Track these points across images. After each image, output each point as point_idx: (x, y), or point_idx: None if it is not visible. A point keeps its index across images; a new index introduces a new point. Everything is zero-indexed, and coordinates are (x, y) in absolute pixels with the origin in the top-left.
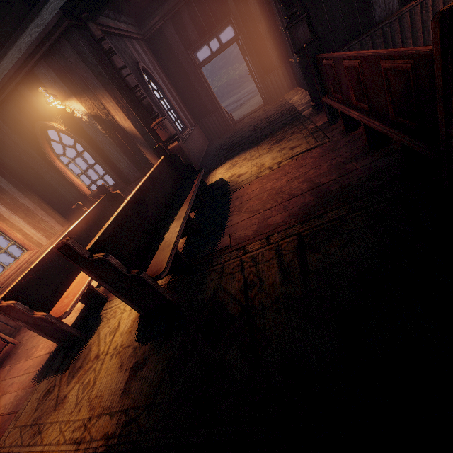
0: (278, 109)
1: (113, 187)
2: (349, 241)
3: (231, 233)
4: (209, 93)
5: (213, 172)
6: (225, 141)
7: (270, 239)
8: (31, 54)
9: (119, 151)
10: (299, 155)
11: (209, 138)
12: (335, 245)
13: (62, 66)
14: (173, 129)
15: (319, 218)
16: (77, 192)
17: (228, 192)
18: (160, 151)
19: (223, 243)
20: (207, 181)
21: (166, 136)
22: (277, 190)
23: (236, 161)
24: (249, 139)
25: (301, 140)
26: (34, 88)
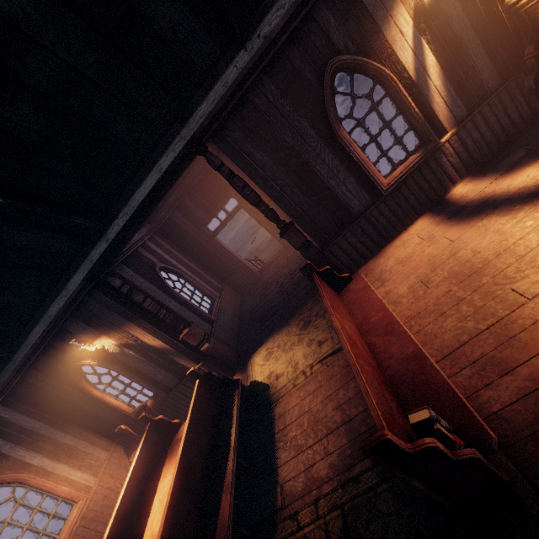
0: (299, 262)
1: (154, 398)
2: (384, 533)
3: (282, 483)
4: (228, 254)
5: (251, 359)
6: (256, 303)
7: (318, 507)
8: (60, 316)
9: (153, 366)
10: (327, 359)
11: (240, 292)
12: (374, 537)
13: (89, 315)
14: (201, 330)
15: (356, 482)
16: (118, 412)
17: (271, 403)
18: (194, 374)
19: (276, 500)
20: (247, 374)
21: (196, 341)
22: (315, 416)
23: (271, 348)
24: (279, 310)
25: (326, 332)
26: (65, 338)
